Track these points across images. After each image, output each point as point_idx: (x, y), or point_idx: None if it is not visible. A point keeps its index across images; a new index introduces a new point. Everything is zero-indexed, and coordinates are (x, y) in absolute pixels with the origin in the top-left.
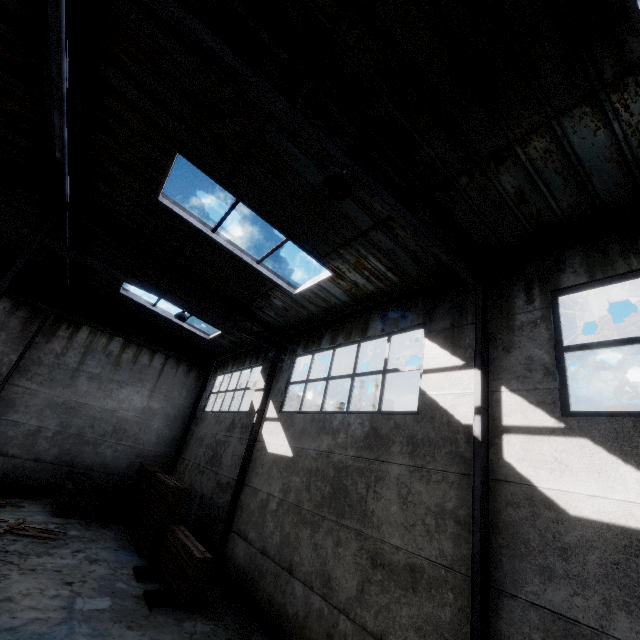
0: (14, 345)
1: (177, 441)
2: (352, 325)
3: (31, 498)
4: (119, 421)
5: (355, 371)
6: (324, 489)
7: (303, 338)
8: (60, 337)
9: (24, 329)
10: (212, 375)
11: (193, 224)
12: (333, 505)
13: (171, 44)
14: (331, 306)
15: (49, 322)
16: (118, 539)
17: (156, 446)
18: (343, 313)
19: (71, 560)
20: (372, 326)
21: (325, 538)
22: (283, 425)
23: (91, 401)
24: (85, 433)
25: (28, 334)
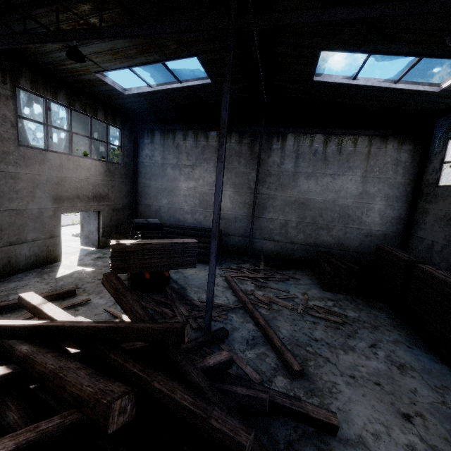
0: (250, 166)
1: (403, 220)
2: None
3: (299, 269)
4: (341, 208)
5: None
6: None
7: None
8: (275, 150)
9: (251, 152)
10: (435, 141)
11: None
12: None
13: None
14: None
15: (264, 141)
16: (396, 326)
17: (381, 226)
18: None
19: (377, 362)
20: None
21: None
22: None
23: (313, 196)
24: (317, 221)
25: (255, 155)
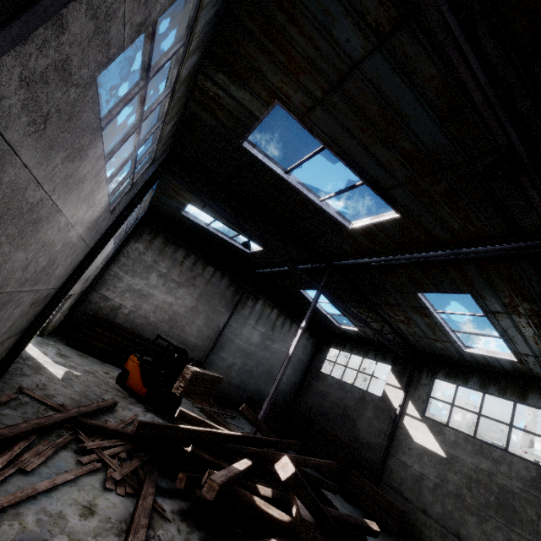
0: (227, 308)
1: (297, 385)
2: (506, 385)
3: (230, 408)
4: (269, 366)
5: (512, 423)
6: (488, 497)
7: (443, 367)
8: (248, 306)
9: (232, 298)
10: (324, 344)
11: (427, 307)
12: (500, 512)
13: (538, 281)
14: (489, 365)
15: (244, 295)
16: None
17: (286, 386)
18: (494, 370)
19: None
20: (532, 397)
21: (494, 531)
22: (430, 428)
23: (258, 350)
24: (253, 371)
25: (234, 302)
